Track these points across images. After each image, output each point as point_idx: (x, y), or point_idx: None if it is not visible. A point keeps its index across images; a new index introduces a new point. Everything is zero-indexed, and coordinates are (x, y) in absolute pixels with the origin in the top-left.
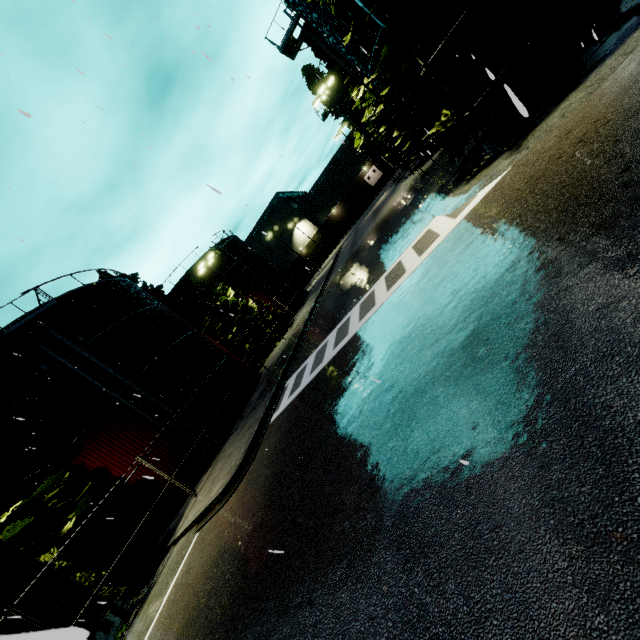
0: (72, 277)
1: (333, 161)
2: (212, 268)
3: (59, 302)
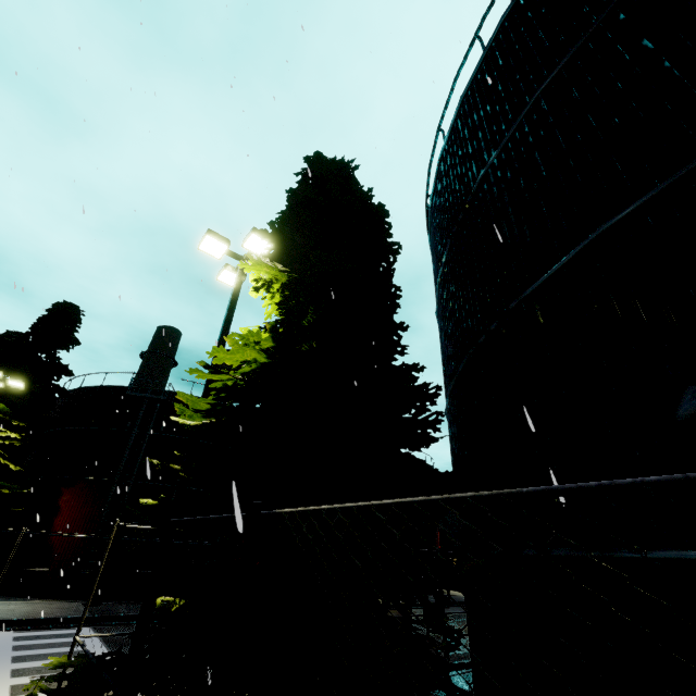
0: None
1: None
2: None
3: None
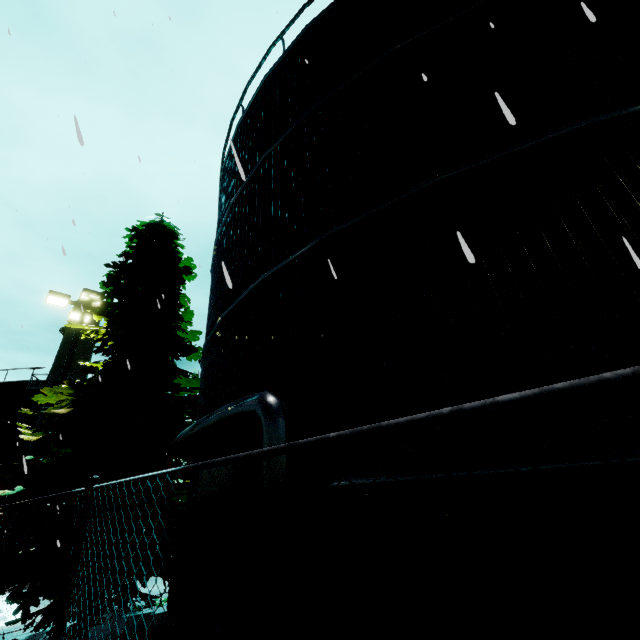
0: None
1: None
2: None
3: None
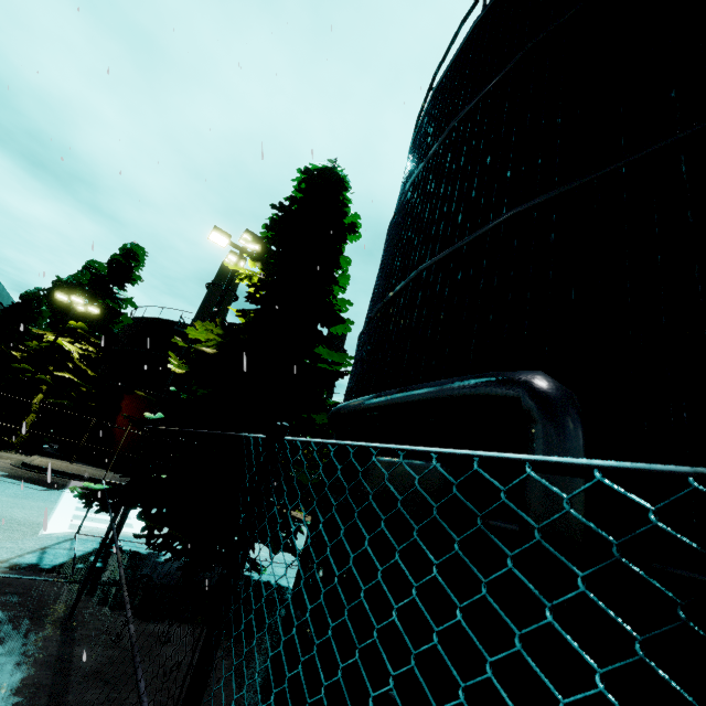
0: None
1: None
2: None
3: None
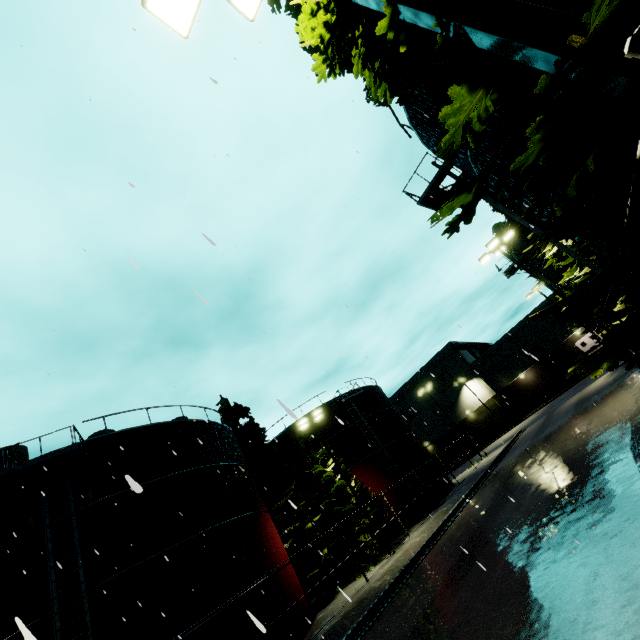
0: (147, 411)
1: (528, 318)
2: (315, 427)
3: (108, 439)
